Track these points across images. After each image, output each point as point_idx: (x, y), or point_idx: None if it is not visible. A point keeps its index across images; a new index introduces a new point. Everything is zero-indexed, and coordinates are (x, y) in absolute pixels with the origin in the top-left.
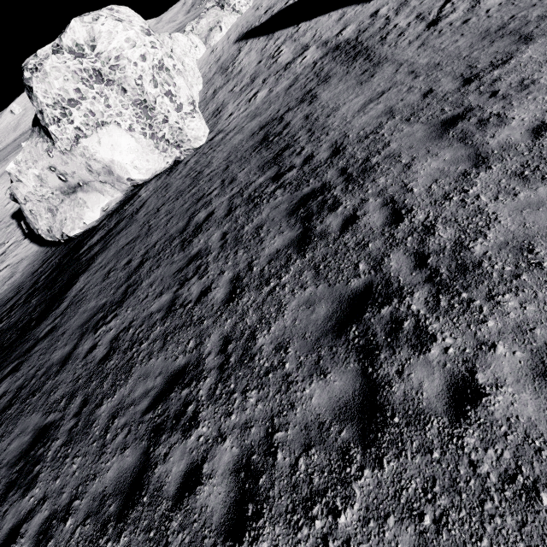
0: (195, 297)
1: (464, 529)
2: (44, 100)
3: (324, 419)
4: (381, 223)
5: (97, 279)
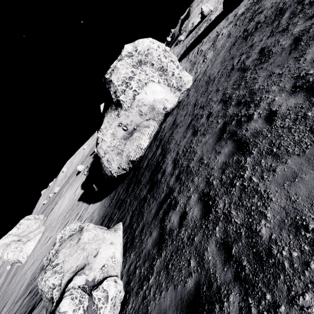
0: None
1: None
2: (117, 83)
3: None
4: None
5: (187, 141)
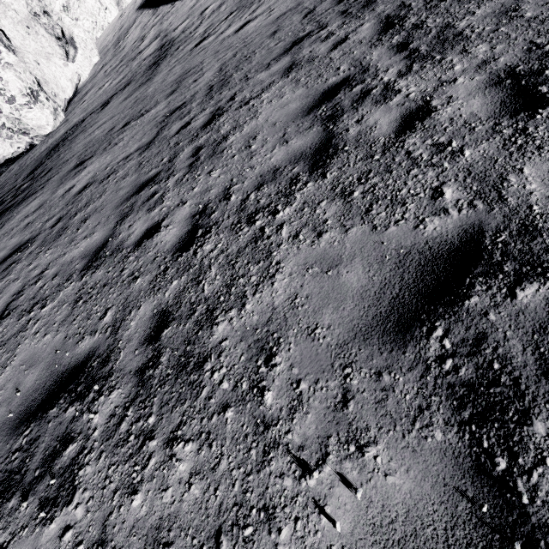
0: None
1: None
2: None
3: None
4: None
5: None
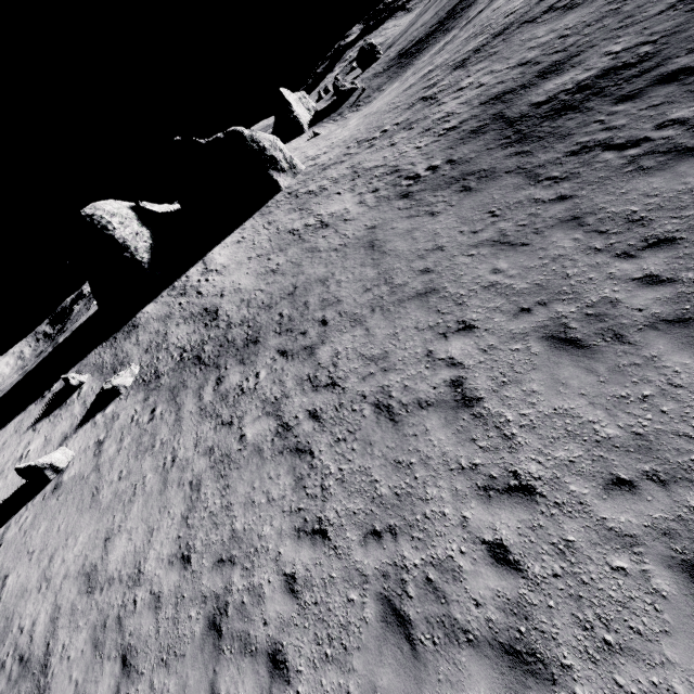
0: None
1: None
2: None
3: None
4: None
5: None
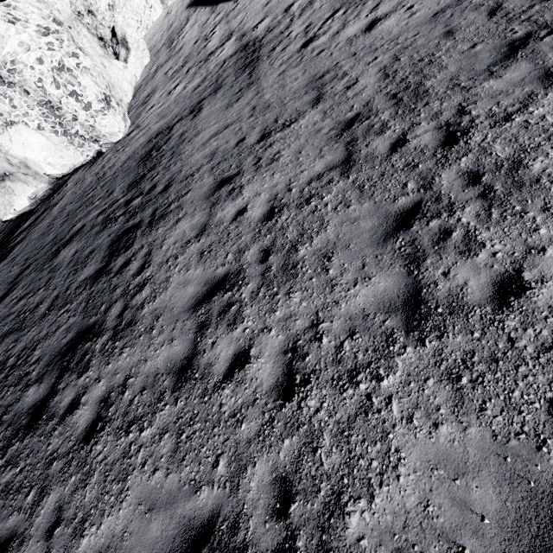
0: (33, 306)
1: (25, 474)
2: None
3: (24, 411)
4: (133, 272)
5: (5, 271)
